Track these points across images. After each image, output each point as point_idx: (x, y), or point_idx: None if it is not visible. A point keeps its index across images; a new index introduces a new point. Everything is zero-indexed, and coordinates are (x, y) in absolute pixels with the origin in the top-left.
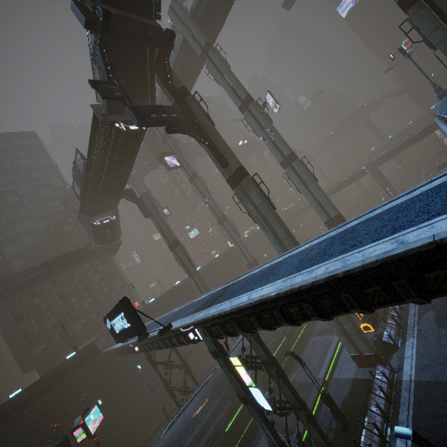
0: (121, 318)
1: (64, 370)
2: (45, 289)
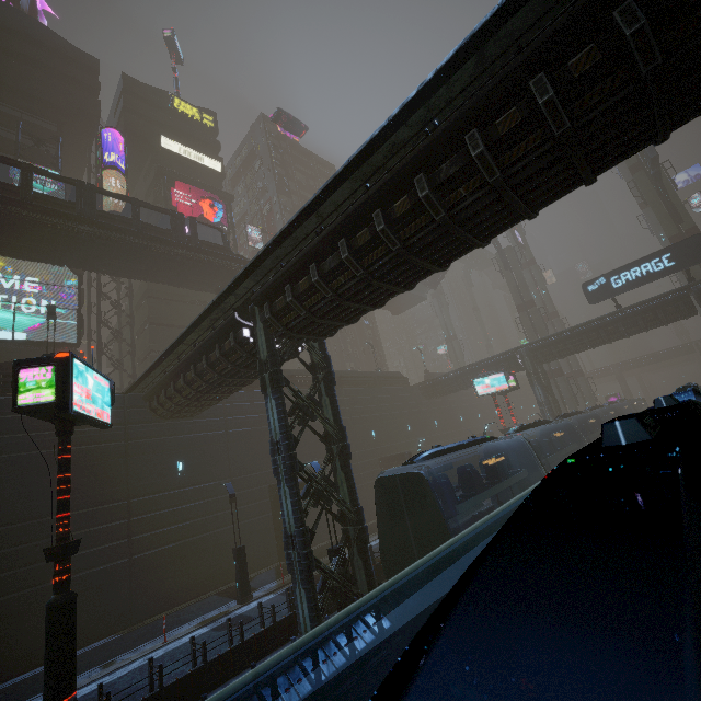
0: (657, 262)
1: (385, 378)
2: None
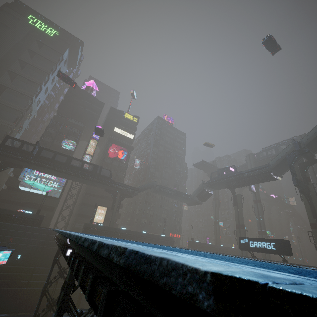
0: (269, 244)
1: (161, 239)
2: (156, 198)
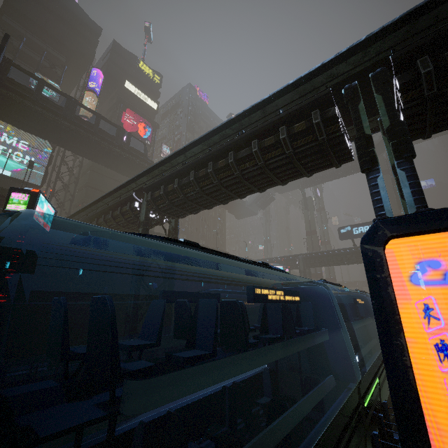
0: None
1: None
2: None
